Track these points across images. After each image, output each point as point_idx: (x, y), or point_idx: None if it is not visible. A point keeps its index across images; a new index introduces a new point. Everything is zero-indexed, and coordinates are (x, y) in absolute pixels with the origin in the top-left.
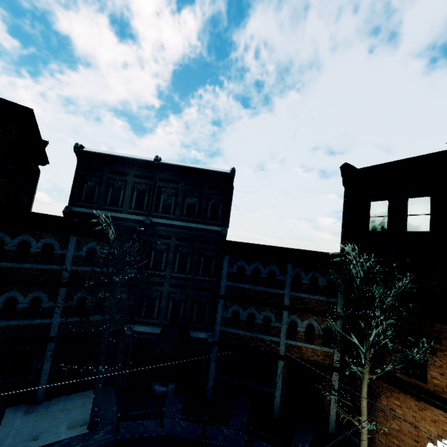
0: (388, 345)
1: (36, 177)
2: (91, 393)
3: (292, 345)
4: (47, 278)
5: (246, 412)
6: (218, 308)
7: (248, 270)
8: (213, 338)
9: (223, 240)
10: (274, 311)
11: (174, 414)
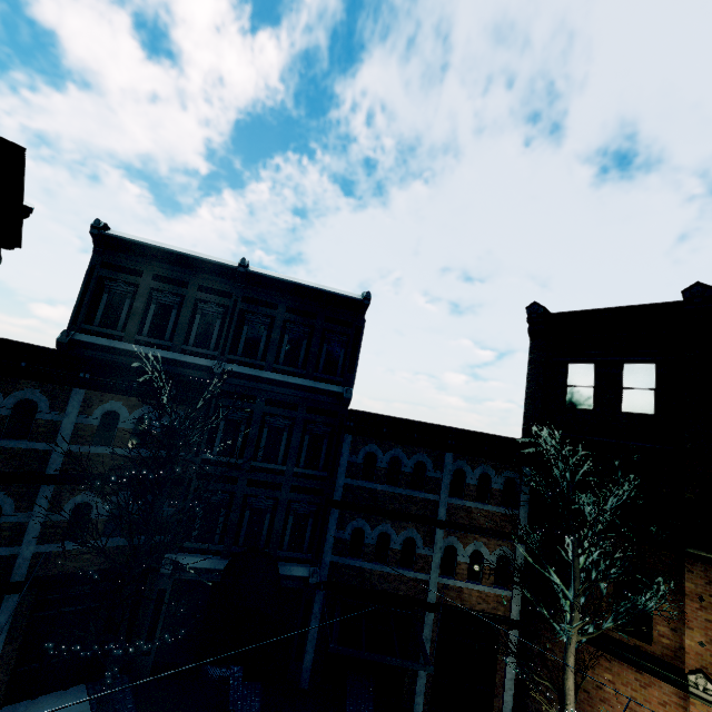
0: (600, 586)
1: None
2: (81, 691)
3: (448, 586)
4: (17, 466)
5: (370, 706)
6: (329, 523)
7: (382, 460)
8: (320, 577)
9: (343, 408)
10: (421, 530)
11: None
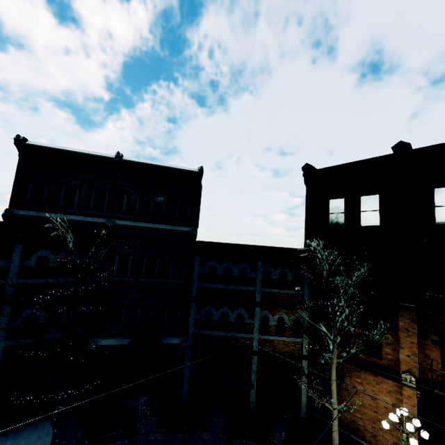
0: (351, 329)
1: None
2: (47, 423)
3: (264, 339)
4: None
5: (223, 412)
6: (190, 311)
7: (219, 270)
8: (187, 342)
9: (193, 241)
10: (246, 309)
11: (150, 429)
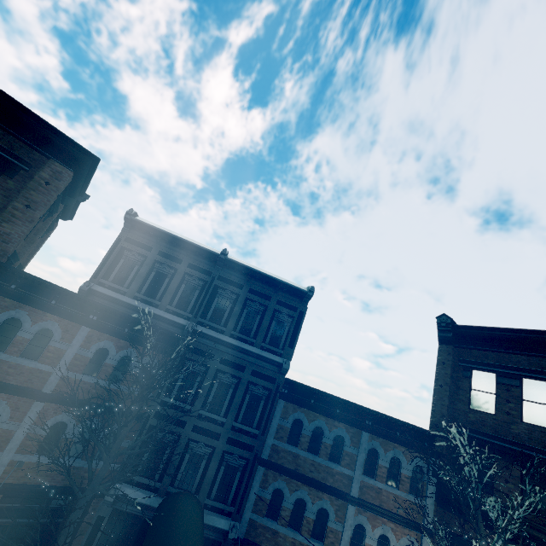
0: None
1: (50, 231)
2: None
3: None
4: (22, 381)
5: None
6: (254, 480)
7: (307, 428)
8: (239, 533)
9: (280, 376)
10: (334, 503)
11: None
